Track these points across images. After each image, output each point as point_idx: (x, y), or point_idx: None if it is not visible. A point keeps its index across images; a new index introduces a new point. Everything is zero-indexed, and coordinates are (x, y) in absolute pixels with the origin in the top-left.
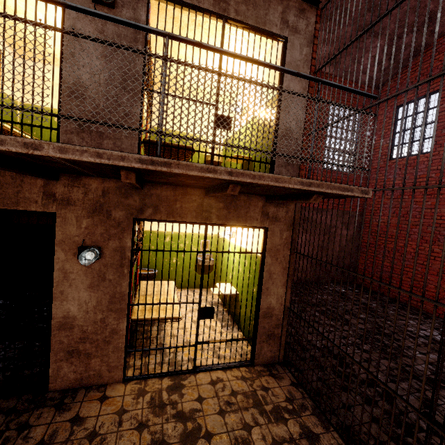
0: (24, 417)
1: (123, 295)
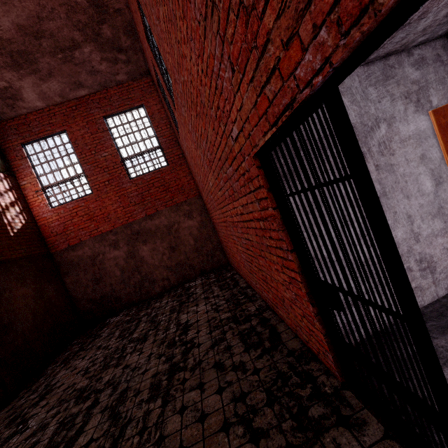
0: None
1: None
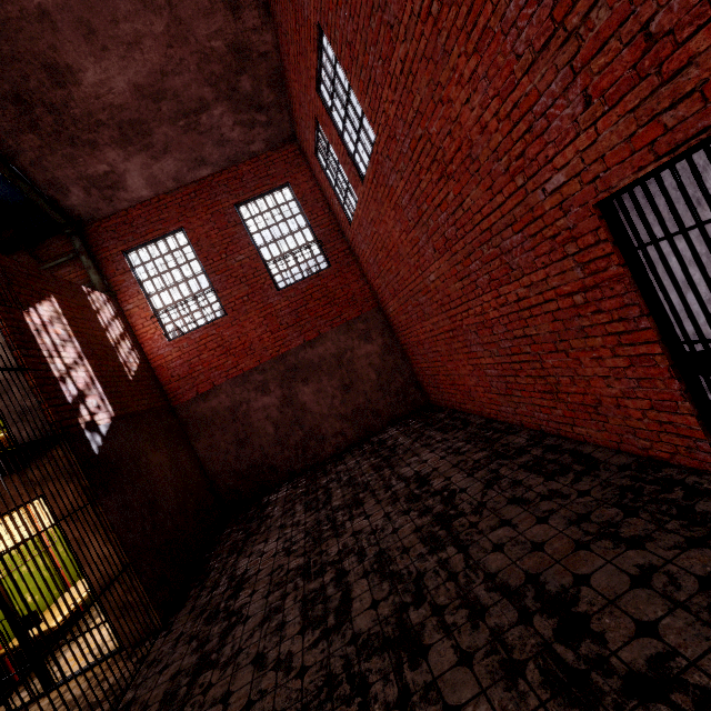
0: None
1: None
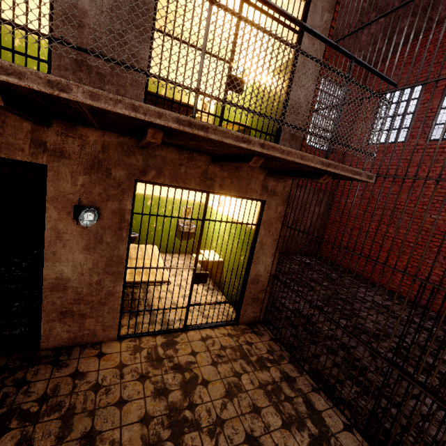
0: (20, 374)
1: (120, 259)
